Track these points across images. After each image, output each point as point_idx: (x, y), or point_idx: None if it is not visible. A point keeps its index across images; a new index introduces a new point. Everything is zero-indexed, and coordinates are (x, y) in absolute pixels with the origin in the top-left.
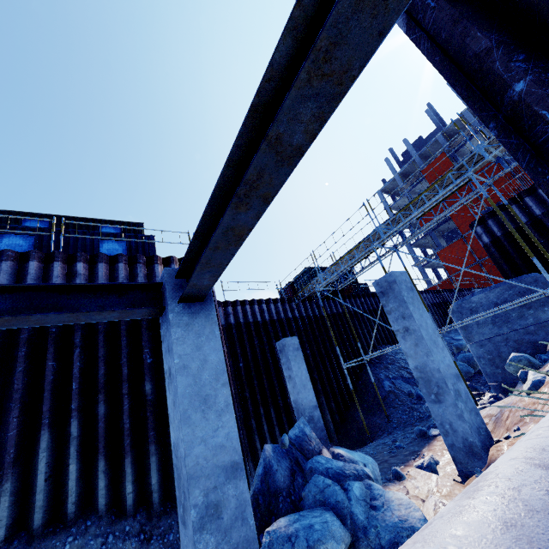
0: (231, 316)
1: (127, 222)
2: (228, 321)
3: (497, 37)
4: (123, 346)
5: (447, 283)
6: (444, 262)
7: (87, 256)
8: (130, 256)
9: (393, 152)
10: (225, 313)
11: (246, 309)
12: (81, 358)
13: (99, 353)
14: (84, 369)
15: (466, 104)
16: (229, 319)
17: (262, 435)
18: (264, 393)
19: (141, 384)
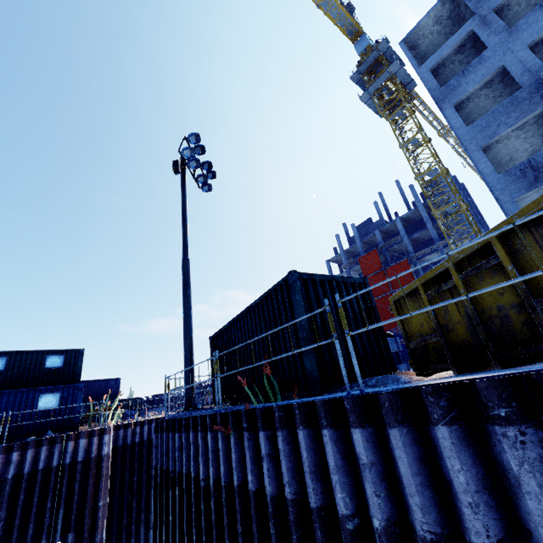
0: (137, 435)
1: (71, 349)
2: (134, 439)
3: (156, 524)
4: (32, 515)
5: None
6: None
7: (22, 443)
8: (61, 405)
9: (345, 227)
10: (133, 432)
11: (151, 427)
12: (4, 528)
13: (16, 522)
14: (4, 534)
15: (406, 204)
16: (135, 438)
17: (138, 536)
18: (149, 501)
19: (40, 541)
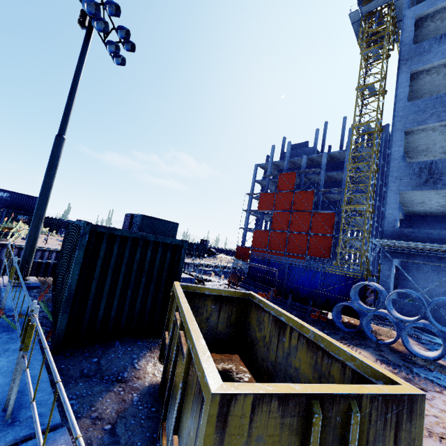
0: None
1: None
2: None
3: None
4: None
5: (248, 250)
6: (254, 238)
7: None
8: None
9: (284, 141)
10: None
11: (45, 254)
12: None
13: None
14: None
15: (341, 142)
16: None
17: None
18: None
19: None
